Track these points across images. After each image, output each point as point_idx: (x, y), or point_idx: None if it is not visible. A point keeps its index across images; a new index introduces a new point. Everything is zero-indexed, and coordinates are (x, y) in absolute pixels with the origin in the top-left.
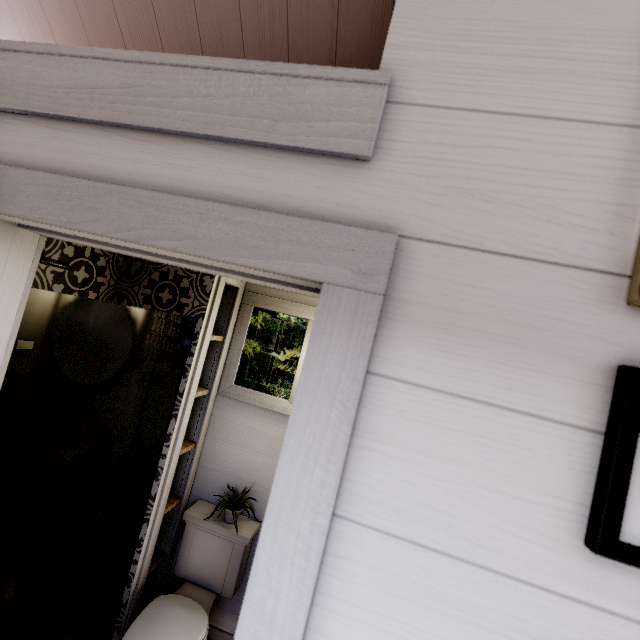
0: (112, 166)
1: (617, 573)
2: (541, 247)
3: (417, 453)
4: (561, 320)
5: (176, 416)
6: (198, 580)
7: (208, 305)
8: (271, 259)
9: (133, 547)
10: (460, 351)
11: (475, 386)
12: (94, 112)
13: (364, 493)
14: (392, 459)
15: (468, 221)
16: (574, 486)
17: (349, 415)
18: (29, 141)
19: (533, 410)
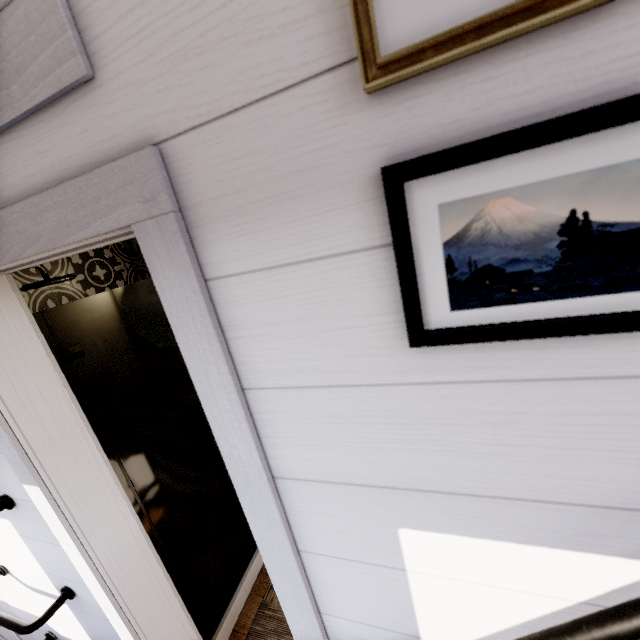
0: None
1: (443, 353)
2: (268, 77)
3: (269, 326)
4: (318, 150)
5: None
6: None
7: None
8: (90, 225)
9: None
10: (256, 228)
11: (281, 253)
12: None
13: (253, 368)
14: (257, 338)
15: (198, 89)
16: (387, 300)
17: (207, 321)
18: None
19: (331, 251)
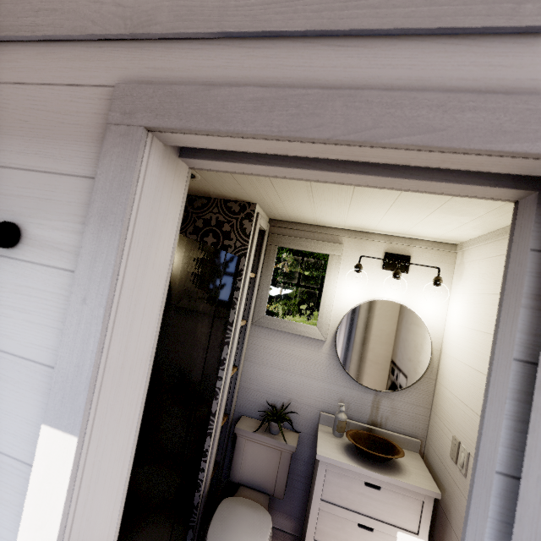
0: (319, 75)
1: None
2: None
3: None
4: None
5: (228, 343)
6: (251, 484)
7: (249, 245)
8: (538, 141)
9: (200, 457)
10: None
11: None
12: (299, 23)
13: None
14: None
15: None
16: None
17: None
18: (222, 63)
19: None
